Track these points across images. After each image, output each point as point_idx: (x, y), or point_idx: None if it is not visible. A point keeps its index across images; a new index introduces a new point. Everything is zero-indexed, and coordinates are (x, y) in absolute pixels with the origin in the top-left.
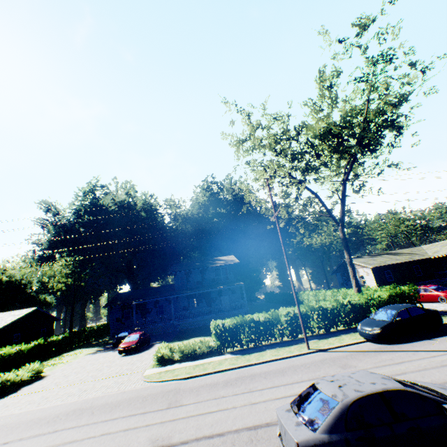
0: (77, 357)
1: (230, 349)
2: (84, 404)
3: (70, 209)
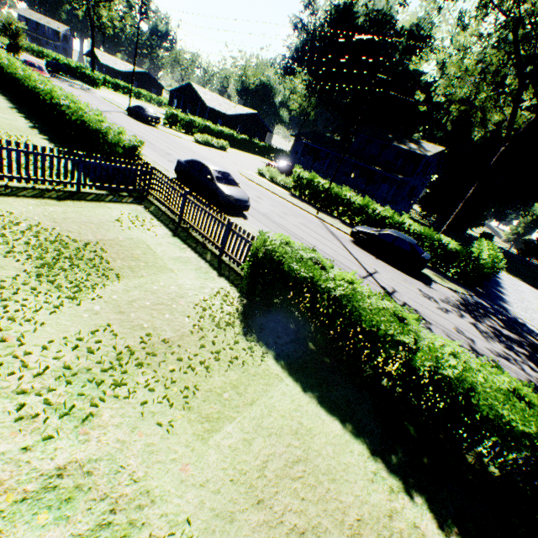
0: (255, 159)
1: (296, 194)
2: (207, 158)
3: (322, 10)
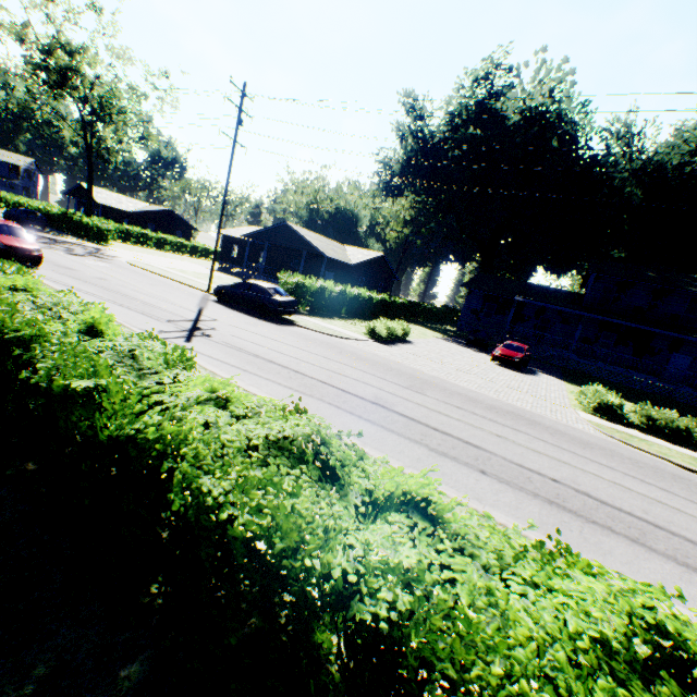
0: (426, 335)
1: None
2: (519, 411)
3: (445, 111)
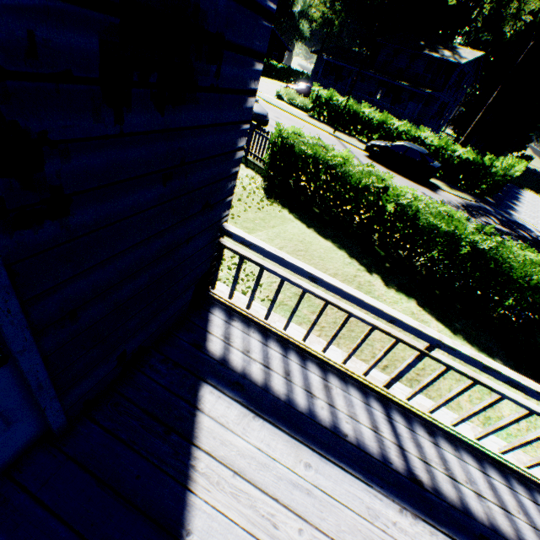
0: (273, 84)
1: (315, 115)
2: None
3: None
